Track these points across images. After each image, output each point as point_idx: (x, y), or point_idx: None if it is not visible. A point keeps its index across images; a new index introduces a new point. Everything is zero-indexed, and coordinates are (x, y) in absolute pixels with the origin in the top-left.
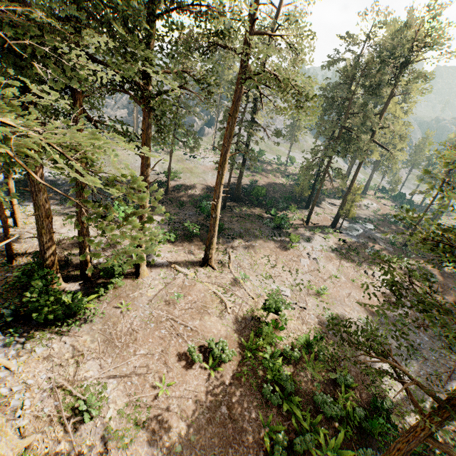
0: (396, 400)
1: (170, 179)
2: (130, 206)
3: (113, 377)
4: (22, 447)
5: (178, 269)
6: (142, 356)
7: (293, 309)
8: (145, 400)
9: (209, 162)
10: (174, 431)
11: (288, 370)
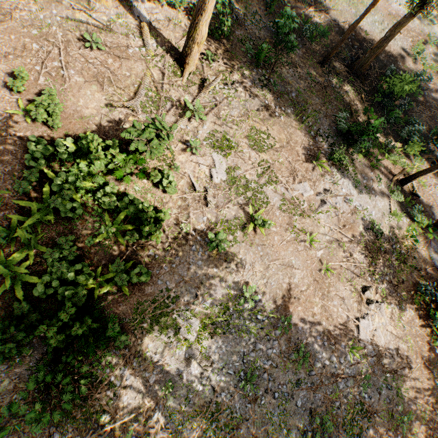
0: (147, 355)
1: None
2: None
3: None
4: None
5: (143, 33)
6: None
7: (194, 189)
8: None
9: (402, 6)
10: None
11: (91, 202)
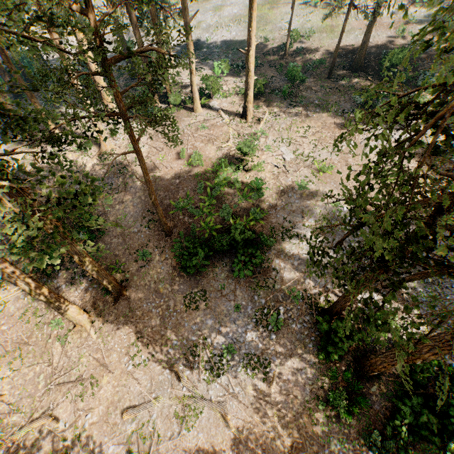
0: (287, 252)
1: (295, 41)
2: (226, 63)
3: (148, 146)
4: (113, 148)
5: (221, 114)
6: (164, 145)
7: (277, 168)
8: (152, 159)
9: None
10: (153, 174)
11: (228, 191)
